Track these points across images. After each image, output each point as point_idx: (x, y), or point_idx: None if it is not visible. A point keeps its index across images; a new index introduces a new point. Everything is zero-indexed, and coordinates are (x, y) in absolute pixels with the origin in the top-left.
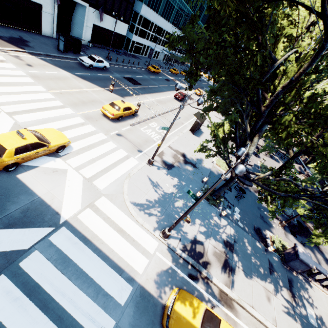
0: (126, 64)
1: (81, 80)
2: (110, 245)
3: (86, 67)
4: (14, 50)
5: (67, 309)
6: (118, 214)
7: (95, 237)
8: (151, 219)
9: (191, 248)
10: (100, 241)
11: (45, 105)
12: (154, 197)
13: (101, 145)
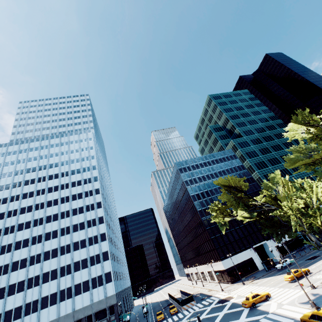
0: (308, 252)
1: (278, 276)
2: (286, 314)
3: (281, 269)
4: (250, 281)
5: None
6: (291, 307)
7: (280, 313)
8: (308, 305)
9: None
10: (282, 314)
11: (263, 290)
12: (312, 298)
13: (286, 292)
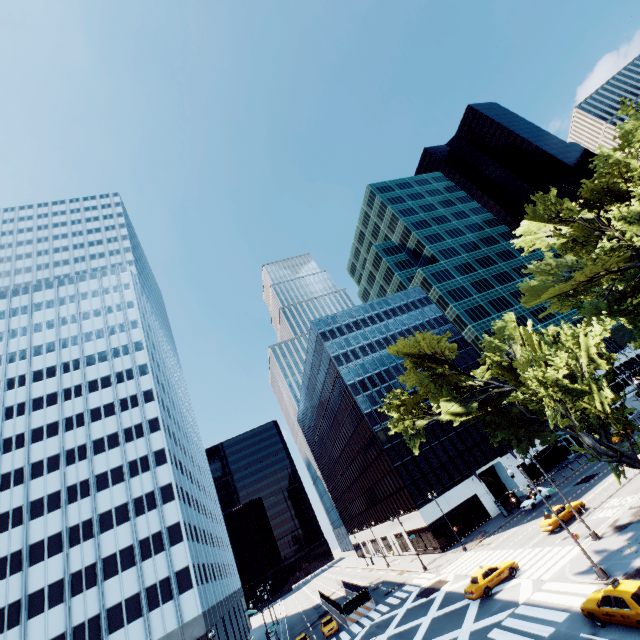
0: (576, 469)
1: (527, 524)
2: (553, 601)
3: (531, 510)
4: (478, 542)
5: (526, 630)
6: (559, 585)
7: (541, 602)
8: (591, 575)
9: (636, 573)
10: (545, 602)
11: (502, 558)
12: (597, 560)
13: (546, 555)
